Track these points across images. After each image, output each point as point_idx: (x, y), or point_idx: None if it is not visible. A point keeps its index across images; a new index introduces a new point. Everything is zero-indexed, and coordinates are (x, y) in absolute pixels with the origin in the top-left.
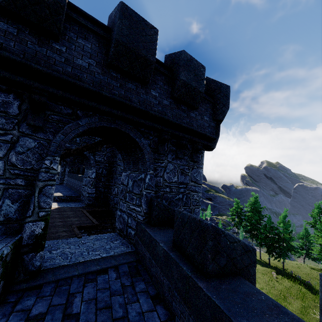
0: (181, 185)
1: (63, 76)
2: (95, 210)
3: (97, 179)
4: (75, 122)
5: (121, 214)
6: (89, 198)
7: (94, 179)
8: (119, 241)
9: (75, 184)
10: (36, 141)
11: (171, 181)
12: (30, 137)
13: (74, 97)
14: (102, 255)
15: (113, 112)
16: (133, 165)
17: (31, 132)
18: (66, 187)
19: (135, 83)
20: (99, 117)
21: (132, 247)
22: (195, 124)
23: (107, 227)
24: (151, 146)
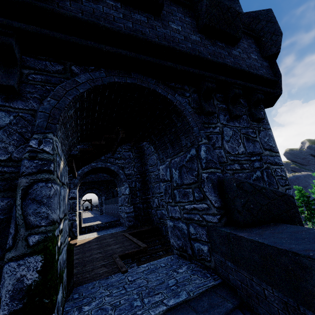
0: (253, 157)
1: (30, 0)
2: (138, 231)
3: (133, 195)
4: (70, 79)
5: (173, 223)
6: (129, 219)
7: (129, 195)
8: (186, 267)
9: (112, 209)
10: (12, 114)
11: (237, 152)
12: (0, 109)
13: (56, 34)
14: (168, 303)
15: (123, 54)
16: (172, 147)
17: (2, 101)
18: (105, 215)
19: (144, 14)
20: (105, 70)
21: (213, 275)
22: (243, 64)
23: (159, 250)
24: (192, 106)
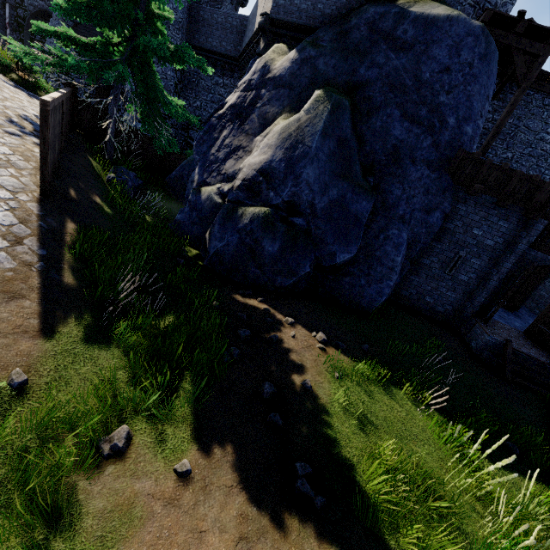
0: None
1: None
2: None
3: None
4: None
5: None
6: None
7: None
8: None
9: None
10: None
11: None
12: None
13: None
14: None
15: None
16: None
17: None
18: None
19: None
20: None
21: None
22: None
23: None
24: None
